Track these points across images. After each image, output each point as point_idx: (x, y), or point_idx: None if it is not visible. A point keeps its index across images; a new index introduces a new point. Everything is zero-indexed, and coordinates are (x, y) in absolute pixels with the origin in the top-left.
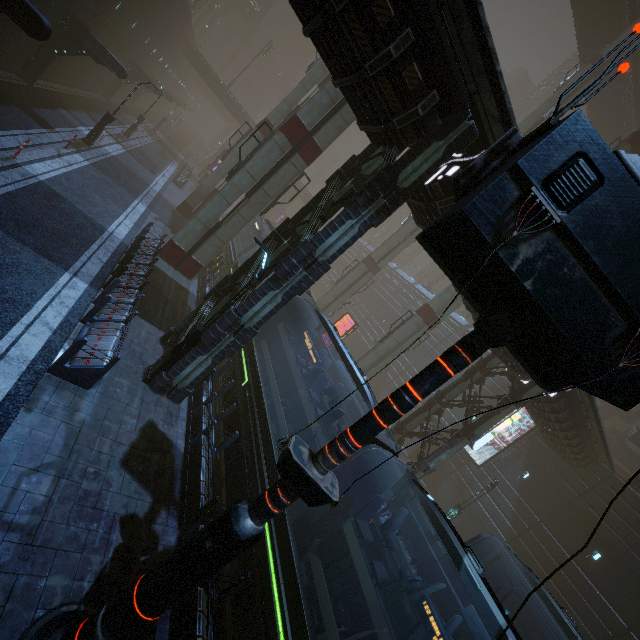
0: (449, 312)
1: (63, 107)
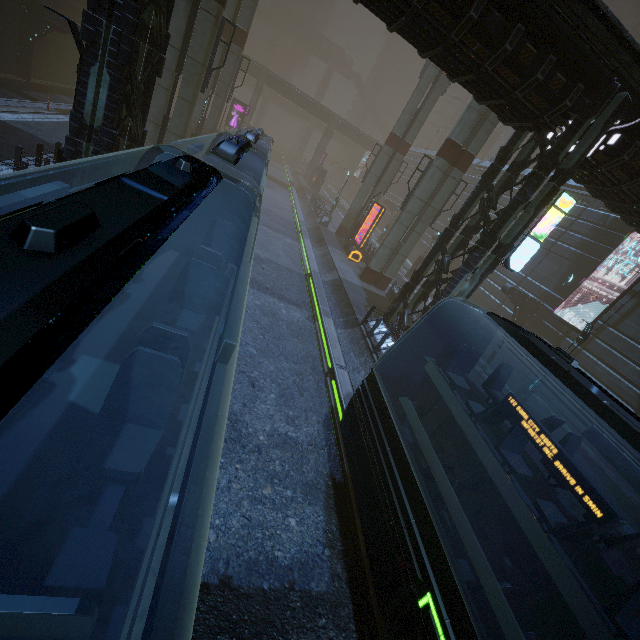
0: (482, 139)
1: (63, 94)
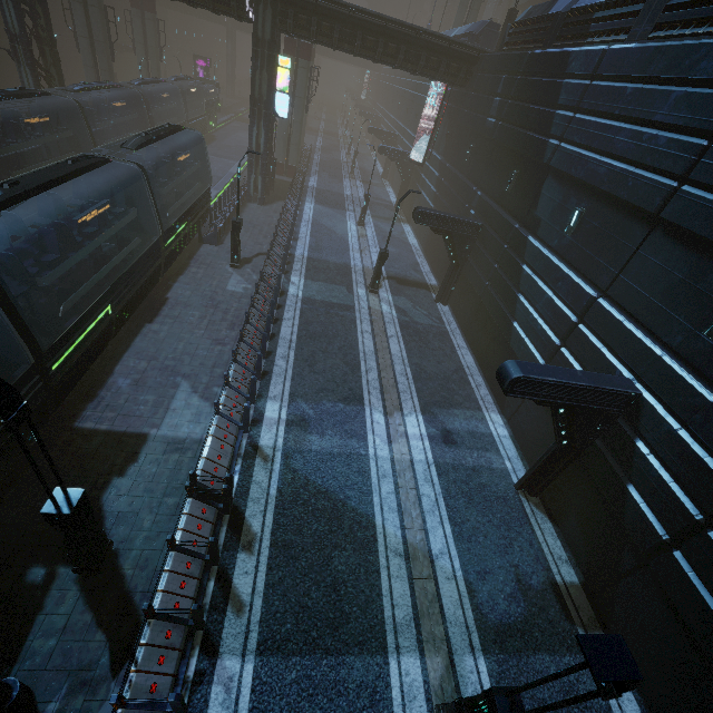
0: None
1: None
